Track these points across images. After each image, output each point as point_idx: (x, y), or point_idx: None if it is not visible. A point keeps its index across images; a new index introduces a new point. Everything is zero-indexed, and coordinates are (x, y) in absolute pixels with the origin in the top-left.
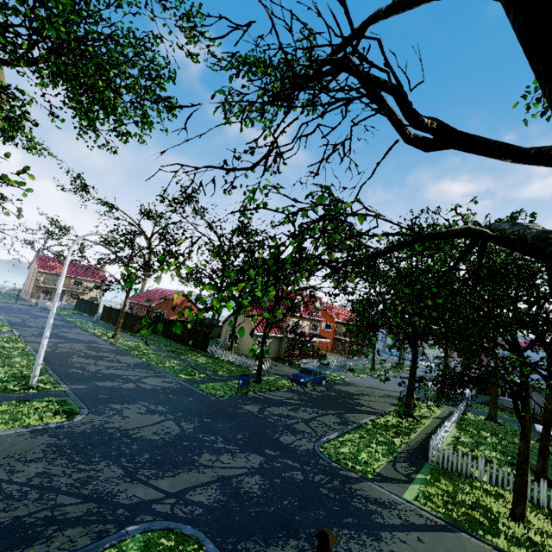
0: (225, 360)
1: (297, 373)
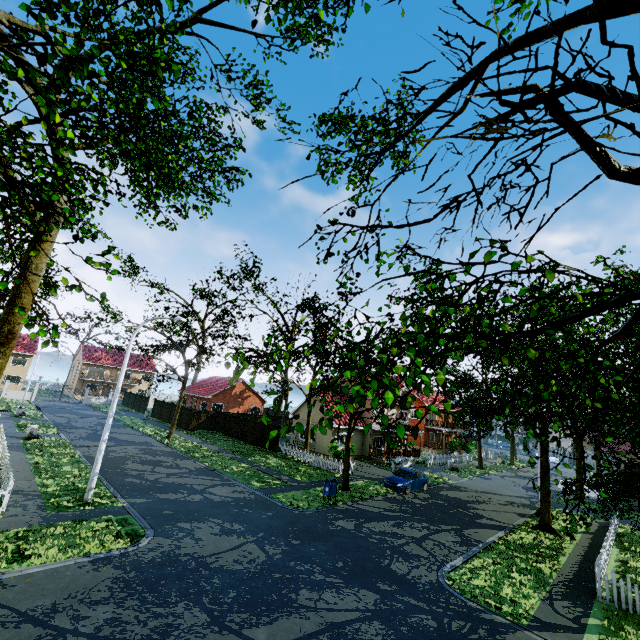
0: (300, 462)
1: (392, 476)
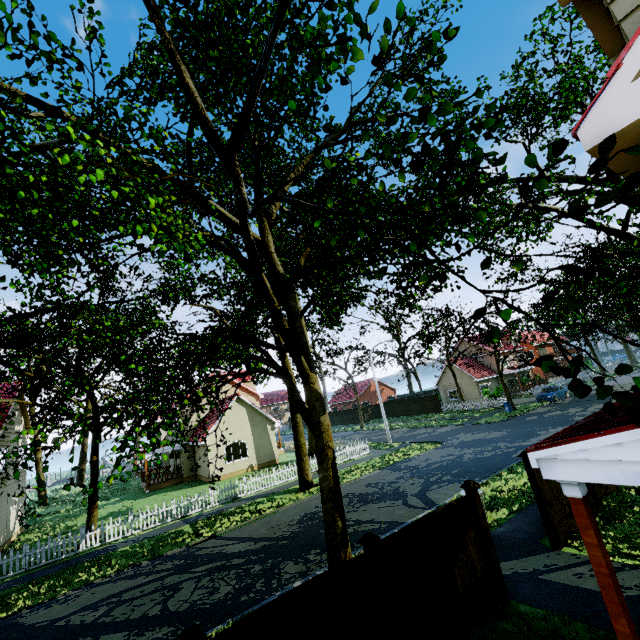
0: (465, 410)
1: (540, 394)
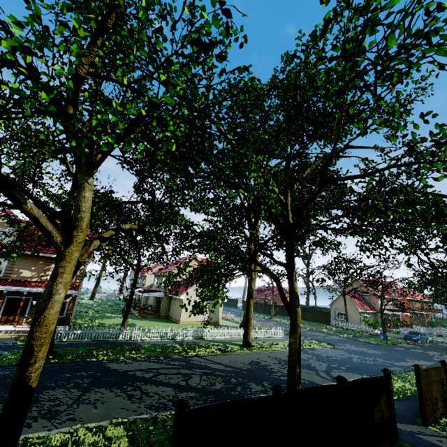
0: (348, 329)
1: (407, 334)
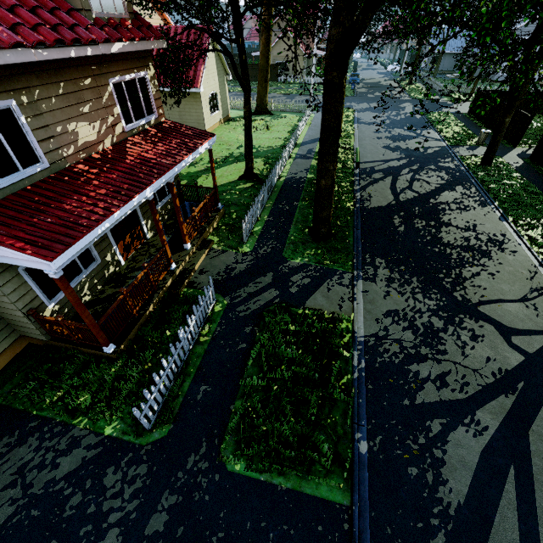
0: (300, 83)
1: (352, 78)
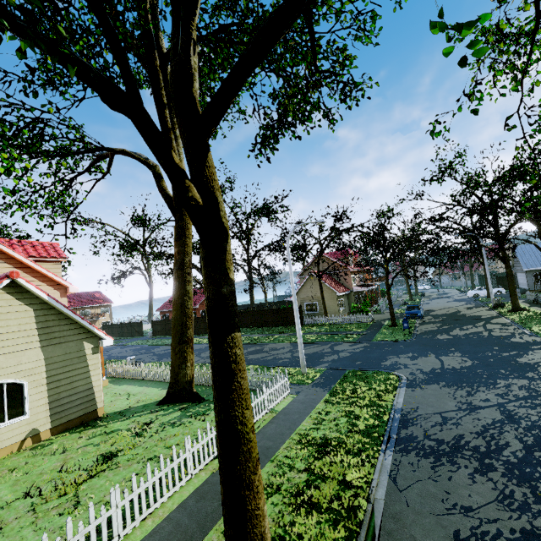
0: (331, 324)
1: (408, 311)
